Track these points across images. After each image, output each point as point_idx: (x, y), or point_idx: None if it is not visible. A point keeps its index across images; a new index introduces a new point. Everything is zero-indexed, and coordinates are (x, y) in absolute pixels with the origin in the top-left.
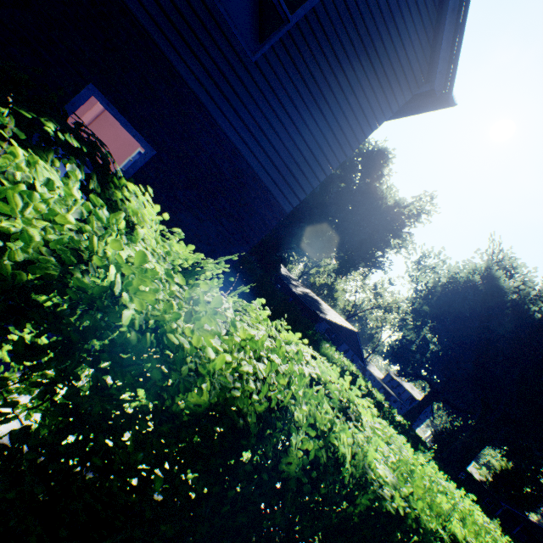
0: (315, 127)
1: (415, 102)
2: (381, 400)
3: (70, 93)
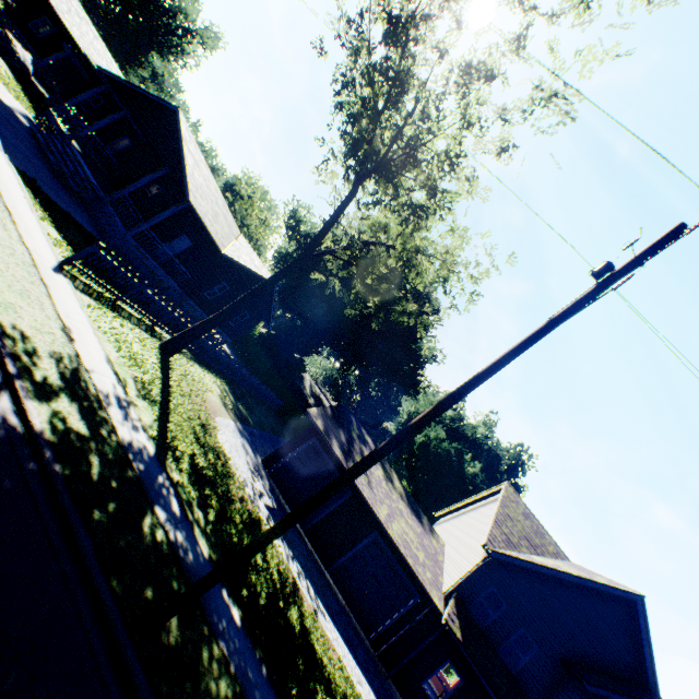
0: None
1: None
2: None
3: None
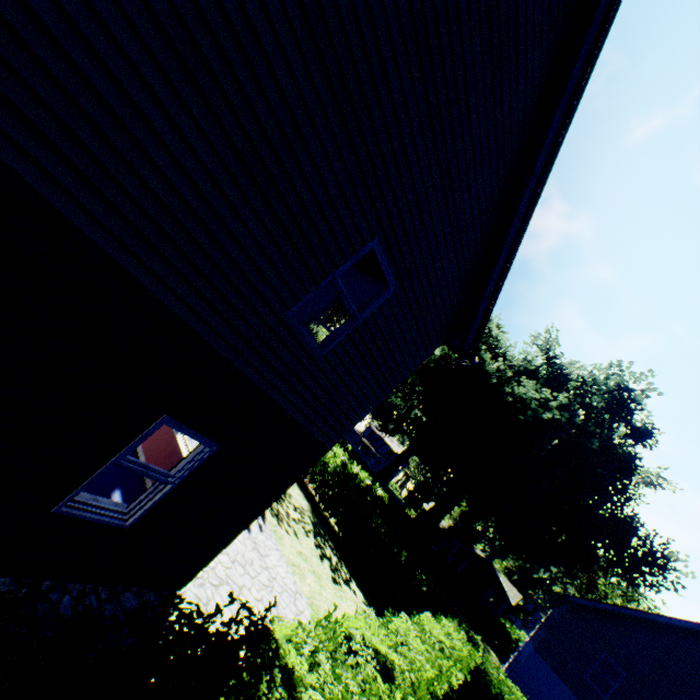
0: (365, 384)
1: (447, 342)
2: (365, 478)
3: (142, 428)
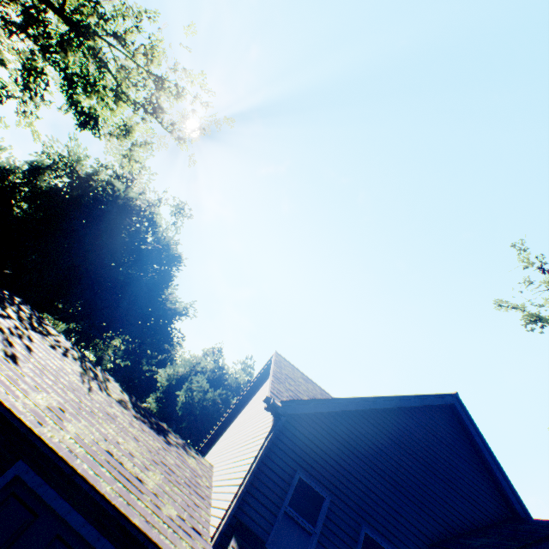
0: None
1: None
2: None
3: None
